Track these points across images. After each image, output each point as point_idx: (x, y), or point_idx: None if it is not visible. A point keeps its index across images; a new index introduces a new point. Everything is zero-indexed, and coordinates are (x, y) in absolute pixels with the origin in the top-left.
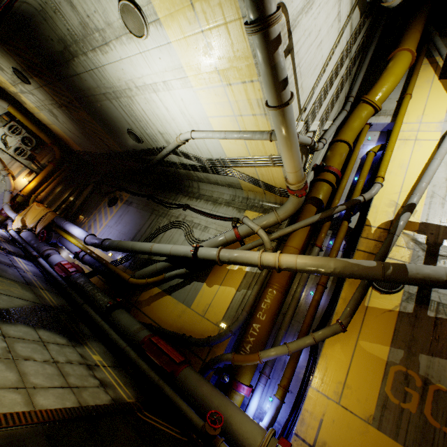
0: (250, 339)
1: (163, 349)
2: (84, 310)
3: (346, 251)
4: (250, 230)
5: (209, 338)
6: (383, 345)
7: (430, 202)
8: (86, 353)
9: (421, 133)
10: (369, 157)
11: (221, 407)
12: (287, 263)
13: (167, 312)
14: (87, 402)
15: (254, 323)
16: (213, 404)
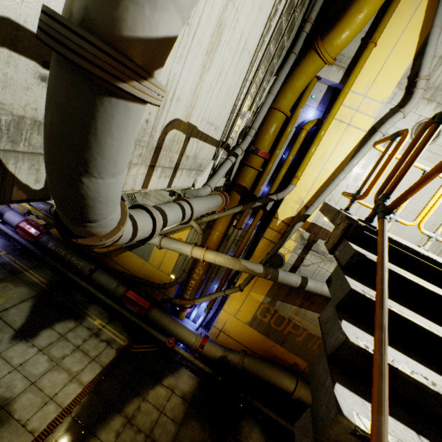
0: (190, 289)
1: (136, 301)
2: (70, 278)
3: (258, 230)
4: None
5: (165, 286)
6: (262, 295)
7: None
8: (90, 324)
9: (357, 116)
10: (301, 138)
11: (174, 329)
12: (209, 261)
13: (133, 263)
14: (105, 363)
15: (192, 280)
16: (170, 328)
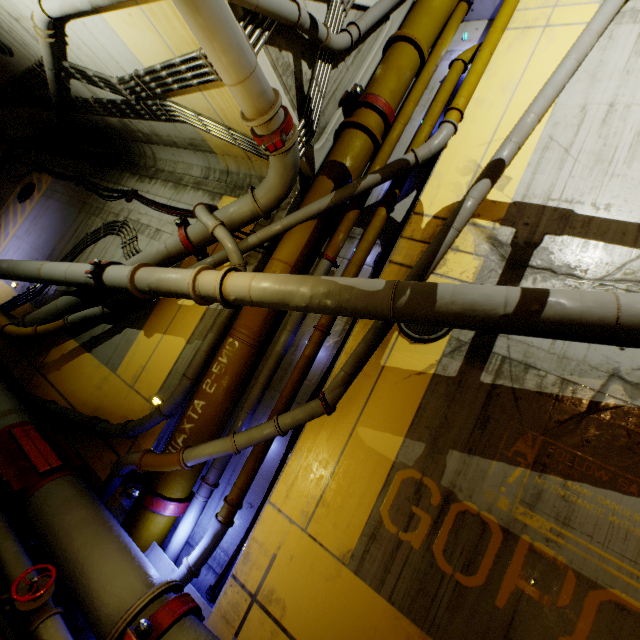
0: (186, 427)
1: (24, 449)
2: None
3: (379, 265)
4: (208, 231)
5: (127, 424)
6: (394, 434)
7: (540, 160)
8: None
9: (560, 11)
10: (452, 73)
11: (85, 549)
12: (236, 290)
13: (83, 381)
14: None
15: (197, 398)
16: (72, 545)
